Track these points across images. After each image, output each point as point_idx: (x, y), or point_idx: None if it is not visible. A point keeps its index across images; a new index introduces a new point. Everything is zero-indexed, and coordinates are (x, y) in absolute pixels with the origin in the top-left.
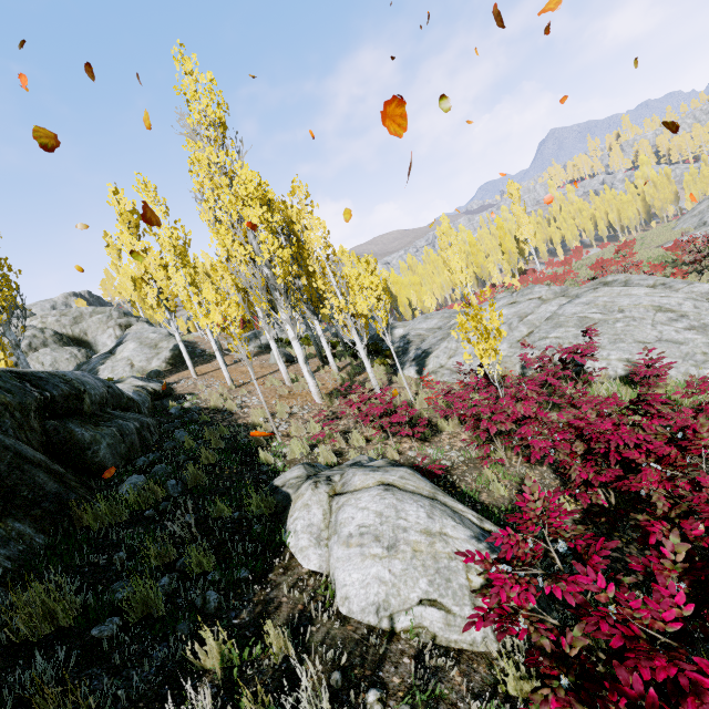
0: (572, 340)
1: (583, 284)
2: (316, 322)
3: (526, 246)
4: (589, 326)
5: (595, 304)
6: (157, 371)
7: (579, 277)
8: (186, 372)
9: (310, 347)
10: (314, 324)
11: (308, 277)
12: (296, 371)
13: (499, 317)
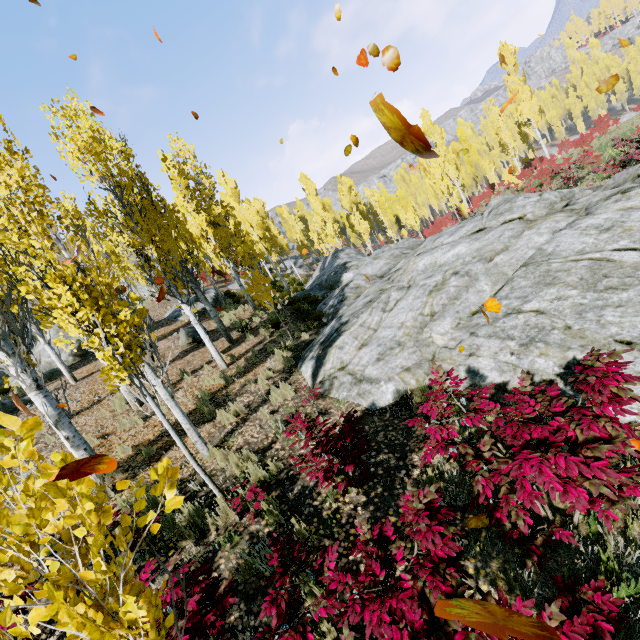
0: (568, 321)
1: (607, 170)
2: (183, 306)
3: (529, 129)
4: (599, 354)
5: (623, 227)
6: (50, 373)
7: (603, 159)
8: (79, 371)
9: (250, 306)
10: (183, 307)
11: (214, 230)
12: (184, 365)
13: (144, 501)
